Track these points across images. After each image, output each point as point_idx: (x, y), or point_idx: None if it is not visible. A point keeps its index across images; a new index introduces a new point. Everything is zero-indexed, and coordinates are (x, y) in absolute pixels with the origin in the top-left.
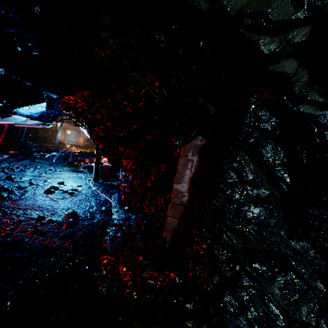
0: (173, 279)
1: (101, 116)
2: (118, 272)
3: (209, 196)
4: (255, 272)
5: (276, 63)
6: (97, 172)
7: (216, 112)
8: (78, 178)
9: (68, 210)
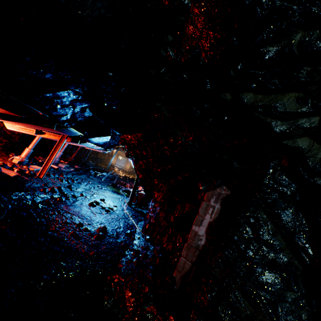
0: None
1: (146, 152)
2: (124, 295)
3: (222, 245)
4: None
5: (290, 139)
6: (132, 198)
7: (240, 168)
8: (116, 199)
9: (101, 225)
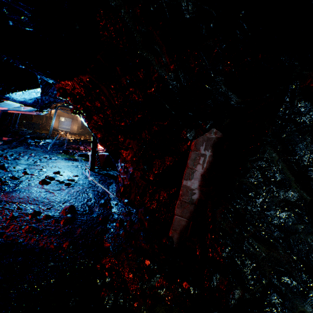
0: (187, 290)
1: (101, 103)
2: (124, 279)
3: (228, 197)
4: (285, 287)
5: None
6: (93, 162)
7: (238, 102)
8: (73, 167)
9: (66, 204)
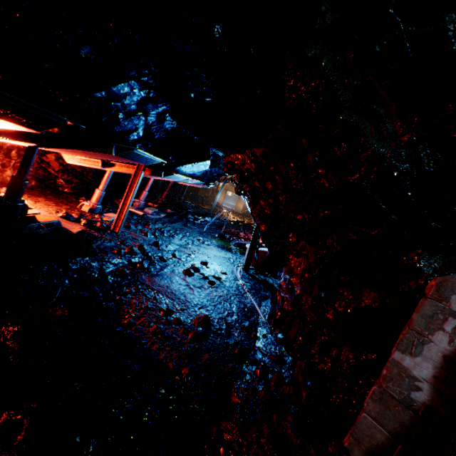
0: None
1: (272, 185)
2: None
3: None
4: None
5: None
6: (250, 259)
7: None
8: (224, 260)
9: (201, 310)
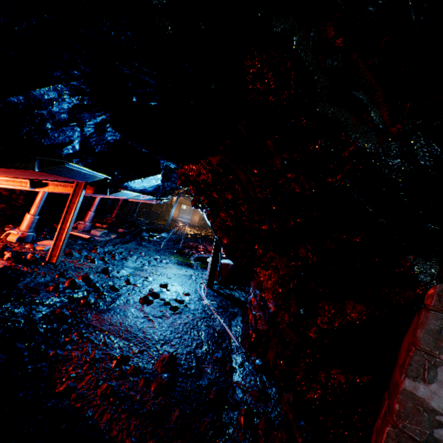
0: None
1: (233, 195)
2: None
3: None
4: None
5: None
6: (213, 274)
7: None
8: (186, 278)
9: (165, 346)
